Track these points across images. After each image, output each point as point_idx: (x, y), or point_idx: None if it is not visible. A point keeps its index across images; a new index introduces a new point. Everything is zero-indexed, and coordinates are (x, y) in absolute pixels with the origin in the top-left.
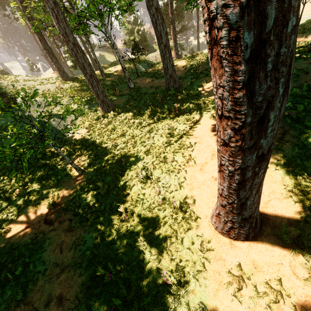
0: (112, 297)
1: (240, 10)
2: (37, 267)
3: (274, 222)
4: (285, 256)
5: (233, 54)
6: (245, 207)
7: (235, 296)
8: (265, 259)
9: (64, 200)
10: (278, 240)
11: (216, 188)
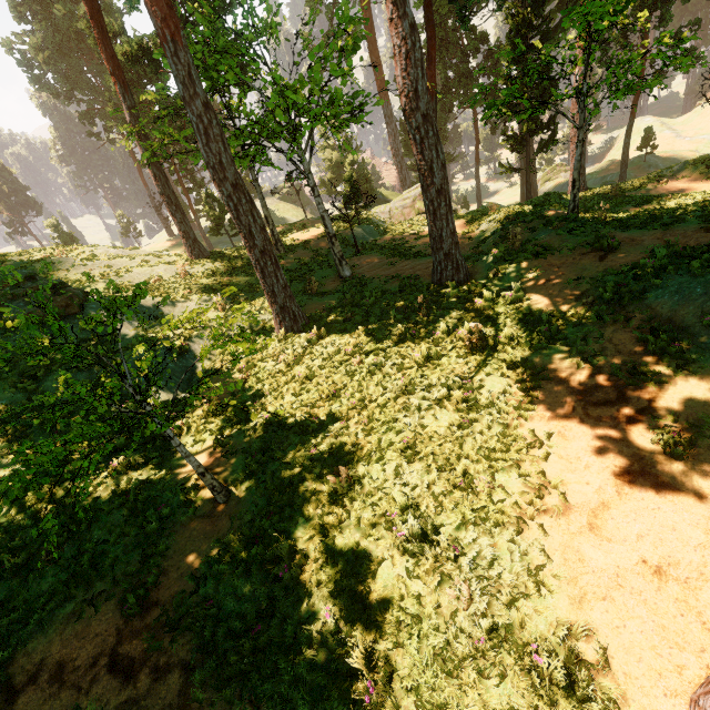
0: None
1: None
2: None
3: None
4: None
5: None
6: None
7: None
8: None
9: (173, 588)
10: None
11: (673, 611)
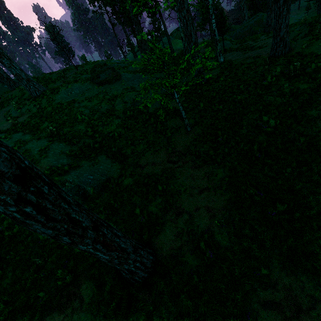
0: (276, 201)
1: None
2: (176, 188)
3: None
4: None
5: None
6: None
7: None
8: None
9: (180, 148)
10: None
11: None
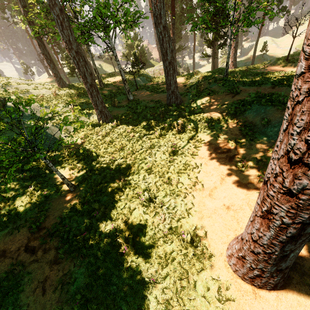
0: None
1: None
2: None
3: (302, 267)
4: None
5: None
6: (286, 259)
7: None
8: None
9: (51, 222)
10: None
11: (229, 219)
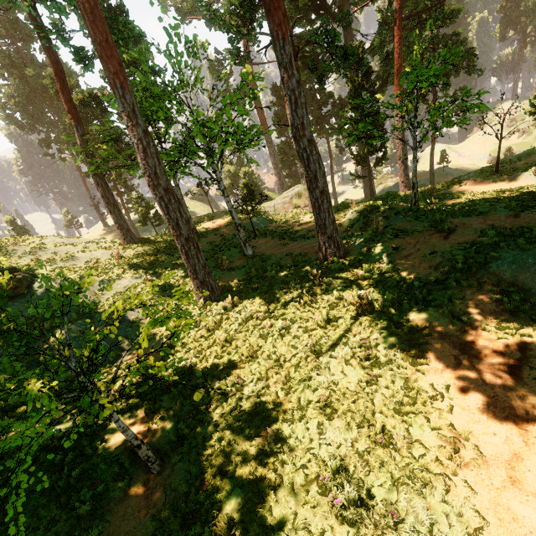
0: None
1: None
2: None
3: None
4: None
5: None
6: None
7: None
8: None
9: None
10: None
11: None
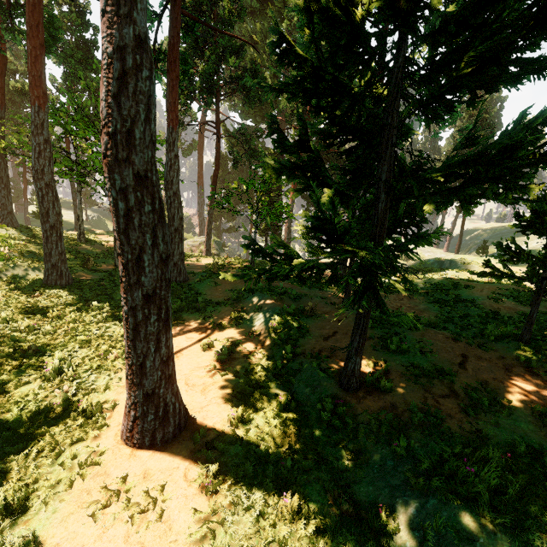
0: None
1: (116, 192)
2: None
3: (198, 426)
4: (188, 459)
5: (117, 211)
6: (145, 370)
7: (93, 515)
8: (162, 465)
9: None
10: (191, 444)
11: None
